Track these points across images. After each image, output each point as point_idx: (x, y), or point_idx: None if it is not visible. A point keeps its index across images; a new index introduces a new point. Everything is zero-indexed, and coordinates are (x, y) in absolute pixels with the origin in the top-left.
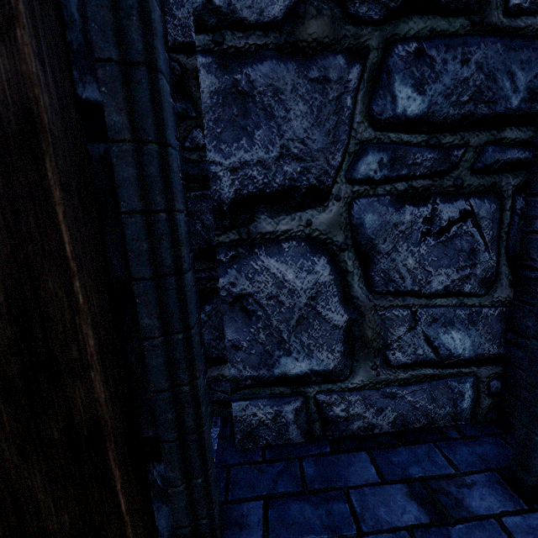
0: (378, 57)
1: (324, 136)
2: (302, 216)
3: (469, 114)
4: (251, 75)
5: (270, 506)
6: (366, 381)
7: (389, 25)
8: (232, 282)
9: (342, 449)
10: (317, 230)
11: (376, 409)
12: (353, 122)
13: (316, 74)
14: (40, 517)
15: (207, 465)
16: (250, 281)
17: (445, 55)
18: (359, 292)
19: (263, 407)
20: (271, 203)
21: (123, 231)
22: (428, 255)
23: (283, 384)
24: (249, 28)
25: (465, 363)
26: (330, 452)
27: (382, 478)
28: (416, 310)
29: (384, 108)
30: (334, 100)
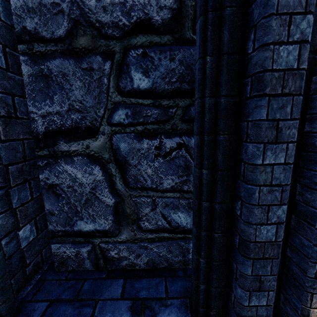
0: (121, 57)
1: (93, 99)
2: (83, 143)
3: (177, 89)
4: (50, 66)
5: (51, 306)
6: (128, 238)
7: (125, 39)
8: (47, 177)
9: (112, 276)
10: (93, 151)
11: (136, 255)
12: (109, 92)
13: (86, 66)
14: None
15: None
16: (56, 177)
17: (159, 55)
18: (120, 187)
19: (69, 248)
20: (66, 135)
21: None
22: (159, 168)
23: (80, 236)
24: (47, 41)
25: (188, 231)
26: (104, 278)
27: (121, 296)
28: (155, 199)
29: (126, 84)
30: (97, 80)
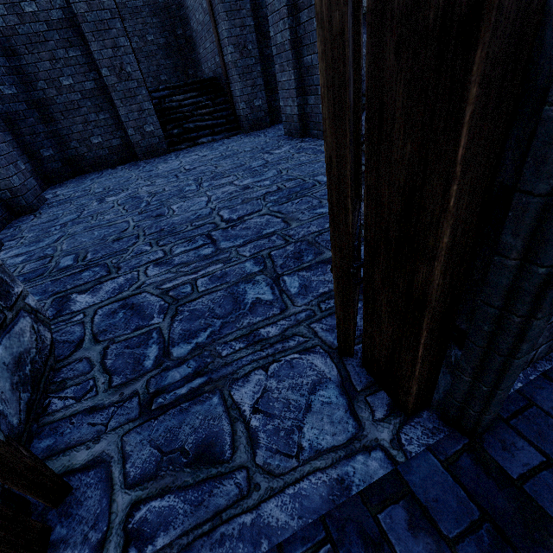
0: None
1: None
2: None
3: None
4: None
5: (549, 470)
6: None
7: None
8: None
9: None
10: None
11: None
12: None
13: None
14: (380, 319)
15: (499, 385)
16: None
17: None
18: None
19: None
20: None
21: (536, 126)
22: None
23: None
24: None
25: None
26: None
27: None
28: None
29: None
30: None
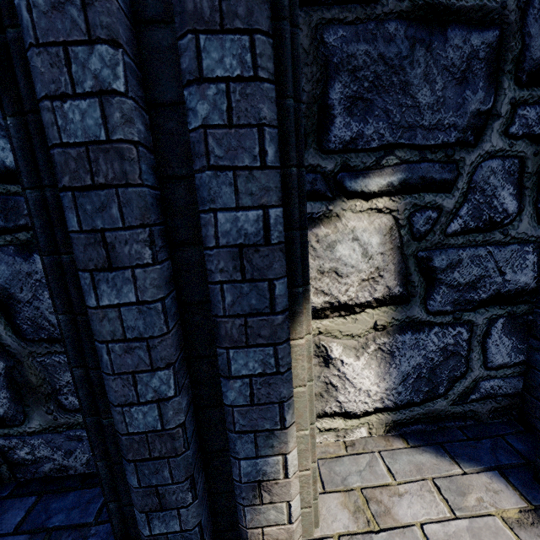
0: None
1: None
2: None
3: None
4: None
5: None
6: (44, 425)
7: None
8: None
9: (20, 493)
10: None
11: (64, 452)
12: None
13: None
14: None
15: None
16: None
17: None
18: (10, 340)
19: None
20: None
21: None
22: None
23: None
24: None
25: None
26: (4, 497)
27: (16, 528)
28: None
29: None
30: None
